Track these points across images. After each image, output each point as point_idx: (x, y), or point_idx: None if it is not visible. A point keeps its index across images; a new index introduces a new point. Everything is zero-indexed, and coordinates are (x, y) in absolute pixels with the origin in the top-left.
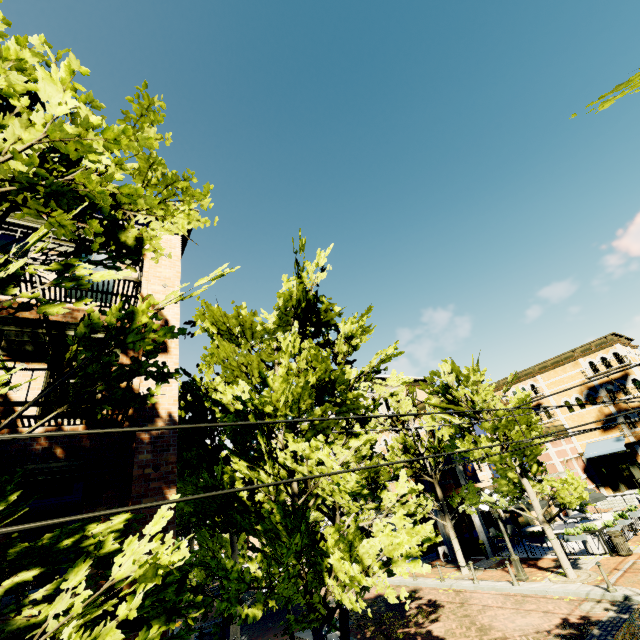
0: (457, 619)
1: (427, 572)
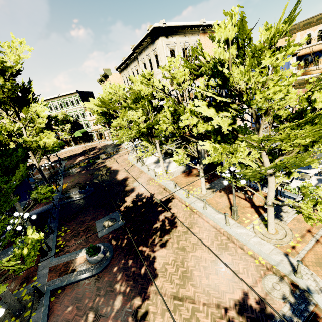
0: (176, 250)
1: (185, 181)
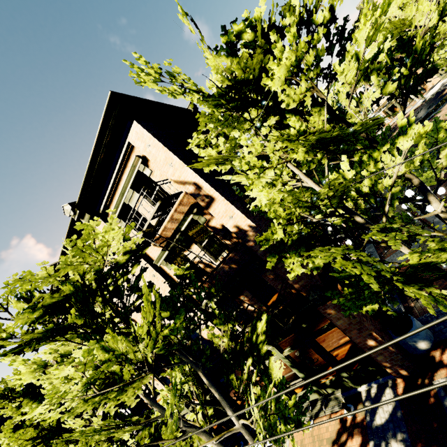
0: None
1: None
